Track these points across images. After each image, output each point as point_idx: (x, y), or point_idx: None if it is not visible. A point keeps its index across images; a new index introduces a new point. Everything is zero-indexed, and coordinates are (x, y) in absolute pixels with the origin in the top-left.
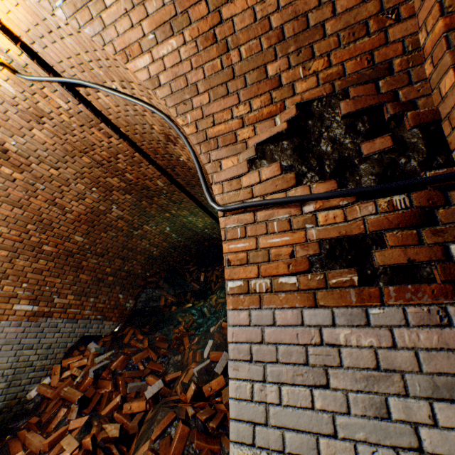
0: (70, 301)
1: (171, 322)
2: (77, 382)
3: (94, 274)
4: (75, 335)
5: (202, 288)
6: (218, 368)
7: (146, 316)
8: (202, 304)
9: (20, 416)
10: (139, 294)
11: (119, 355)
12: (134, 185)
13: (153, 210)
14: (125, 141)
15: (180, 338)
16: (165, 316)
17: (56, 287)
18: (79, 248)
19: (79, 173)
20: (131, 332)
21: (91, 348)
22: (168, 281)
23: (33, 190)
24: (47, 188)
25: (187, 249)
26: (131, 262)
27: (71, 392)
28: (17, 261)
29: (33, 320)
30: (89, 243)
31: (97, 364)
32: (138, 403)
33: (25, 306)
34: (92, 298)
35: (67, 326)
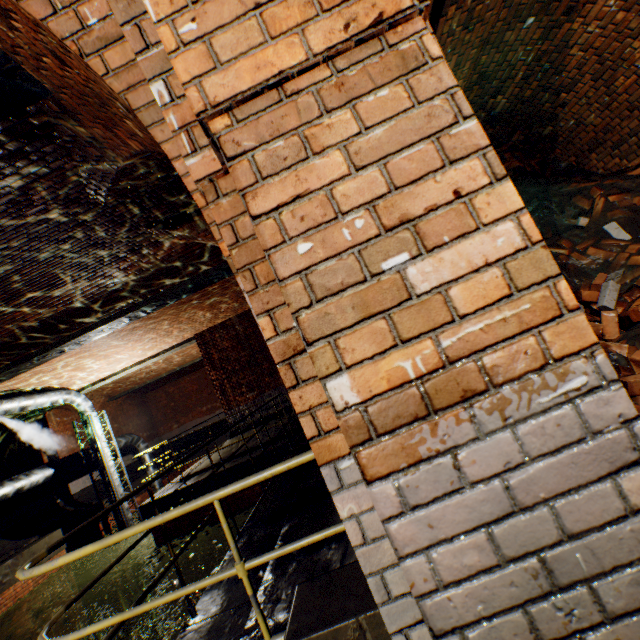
0: None
1: None
2: None
3: None
4: None
5: None
6: None
7: None
8: None
9: None
10: None
11: None
12: None
13: None
14: None
15: None
16: None
17: None
18: None
19: None
20: None
21: None
22: None
23: None
24: None
25: None
26: None
27: None
28: None
29: None
30: None
31: None
32: None
33: None
34: None
35: None
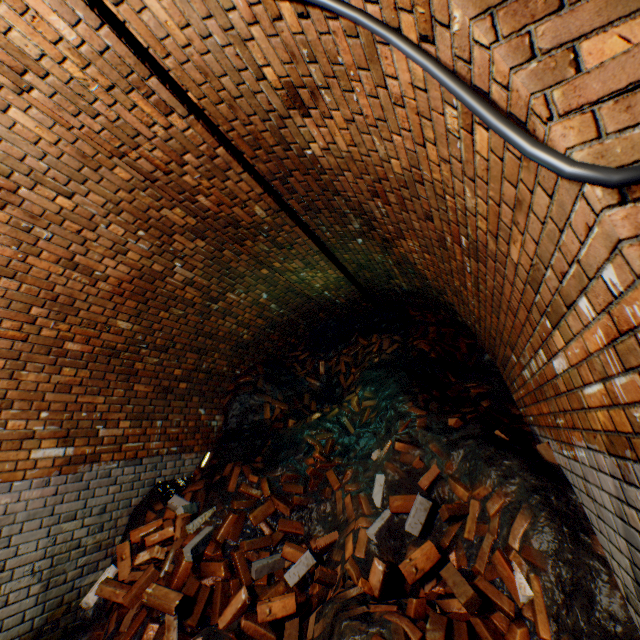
0: (125, 431)
1: (298, 447)
2: (165, 572)
3: (156, 382)
4: (140, 484)
5: (324, 386)
6: (413, 526)
7: (247, 438)
8: (337, 412)
9: (73, 632)
10: (229, 405)
11: (227, 515)
12: (211, 220)
13: (241, 265)
14: (199, 120)
15: (320, 474)
16: (284, 439)
17: (98, 411)
18: (126, 341)
19: (111, 204)
20: (237, 472)
21: (174, 506)
22: (270, 380)
23: (31, 242)
24: (57, 237)
25: (292, 327)
26: (210, 356)
27: (160, 596)
28: (23, 374)
29: (68, 472)
30: (143, 331)
31: (192, 535)
32: (281, 601)
33: (50, 451)
34: (159, 420)
35: (126, 472)
